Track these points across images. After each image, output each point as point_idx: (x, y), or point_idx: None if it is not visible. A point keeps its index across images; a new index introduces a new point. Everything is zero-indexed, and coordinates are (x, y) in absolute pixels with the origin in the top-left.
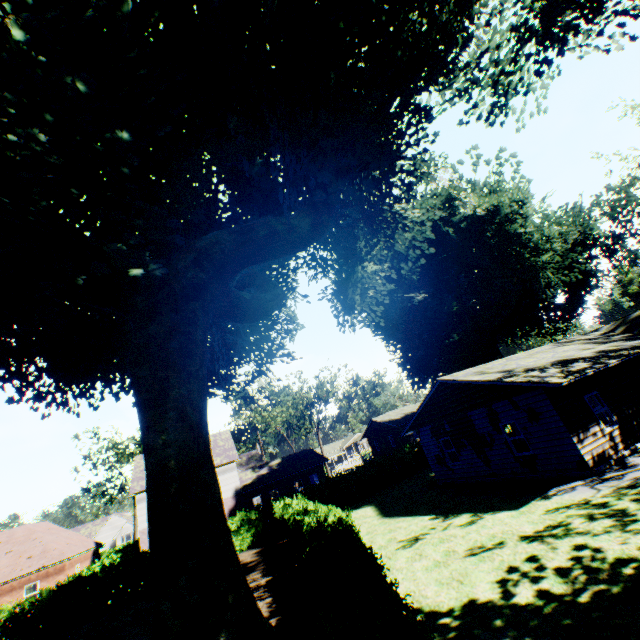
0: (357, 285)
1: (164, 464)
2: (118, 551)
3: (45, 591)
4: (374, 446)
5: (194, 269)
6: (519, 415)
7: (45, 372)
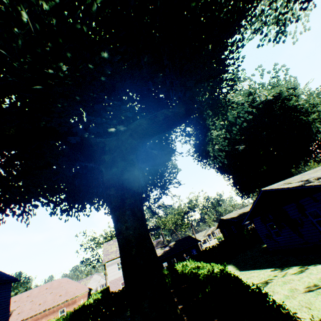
0: (208, 143)
1: (127, 239)
2: (99, 292)
3: (69, 312)
4: (224, 233)
5: (130, 139)
6: (318, 205)
7: (64, 201)
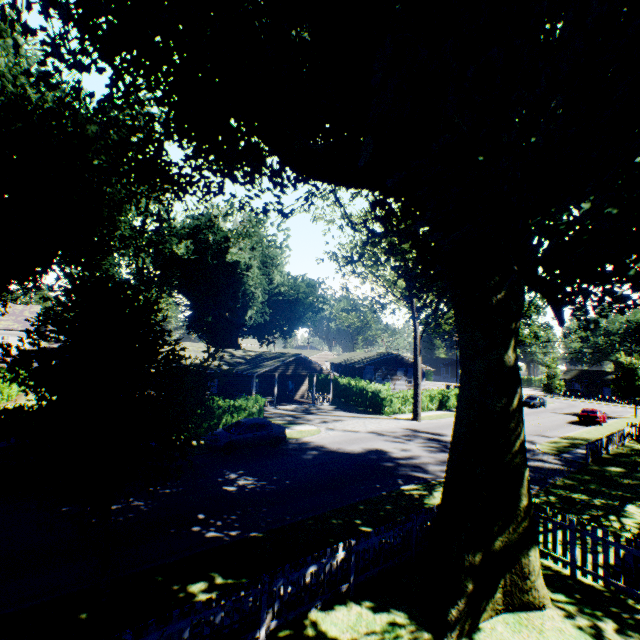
0: None
1: None
2: None
3: None
4: None
5: None
6: None
7: None
